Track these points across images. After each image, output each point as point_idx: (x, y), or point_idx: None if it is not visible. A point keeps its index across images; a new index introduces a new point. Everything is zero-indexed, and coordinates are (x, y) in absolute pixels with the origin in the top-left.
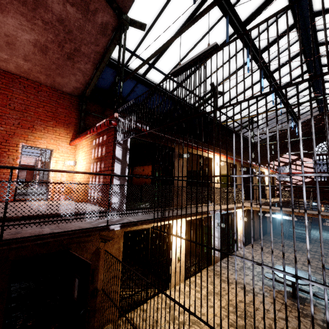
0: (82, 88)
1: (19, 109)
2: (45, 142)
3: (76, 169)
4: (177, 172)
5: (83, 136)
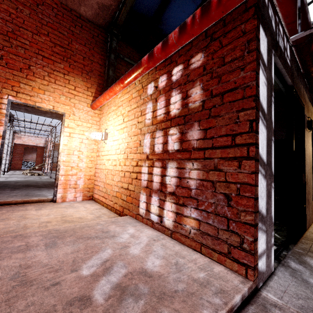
0: (112, 9)
1: (1, 29)
2: (51, 98)
3: (103, 149)
4: (306, 158)
5: (124, 77)
